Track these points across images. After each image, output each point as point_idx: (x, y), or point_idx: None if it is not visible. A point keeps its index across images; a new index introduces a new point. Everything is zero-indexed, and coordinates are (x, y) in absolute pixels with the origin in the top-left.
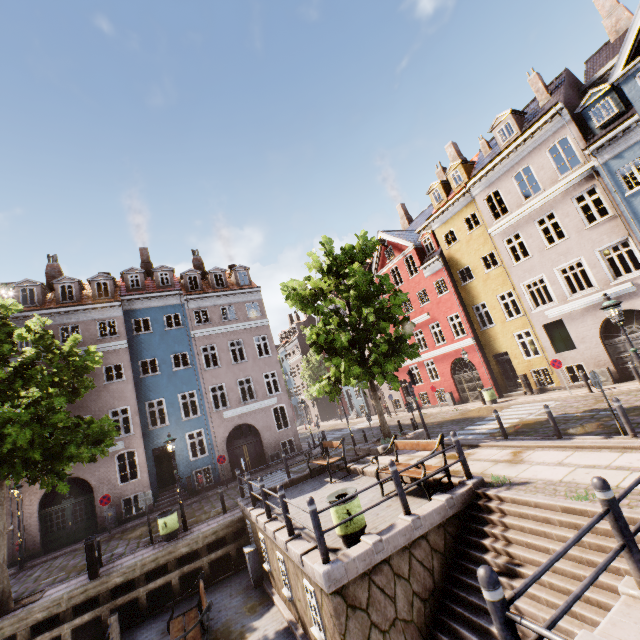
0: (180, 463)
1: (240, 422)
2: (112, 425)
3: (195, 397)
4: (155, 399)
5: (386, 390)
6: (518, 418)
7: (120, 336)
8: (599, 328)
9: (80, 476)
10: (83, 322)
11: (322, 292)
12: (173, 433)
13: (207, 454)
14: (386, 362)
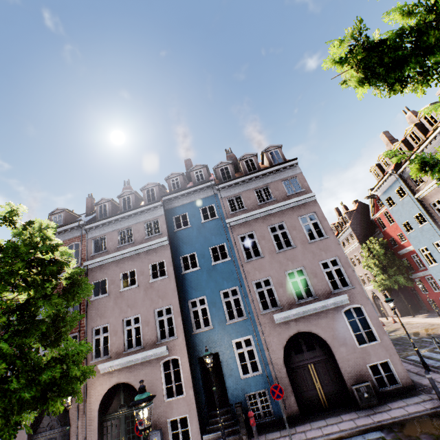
0: (228, 380)
1: (298, 329)
2: (68, 355)
3: (238, 295)
4: (196, 297)
5: None
6: None
7: (162, 234)
8: None
9: (131, 382)
10: (134, 225)
11: None
12: (217, 339)
13: (260, 372)
14: None
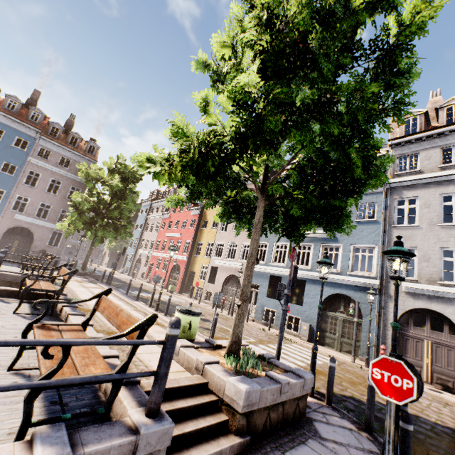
0: None
1: (24, 226)
2: None
3: (3, 194)
4: None
5: (143, 265)
6: (157, 297)
7: None
8: (225, 279)
9: None
10: None
11: (102, 180)
12: None
13: None
14: (100, 230)
